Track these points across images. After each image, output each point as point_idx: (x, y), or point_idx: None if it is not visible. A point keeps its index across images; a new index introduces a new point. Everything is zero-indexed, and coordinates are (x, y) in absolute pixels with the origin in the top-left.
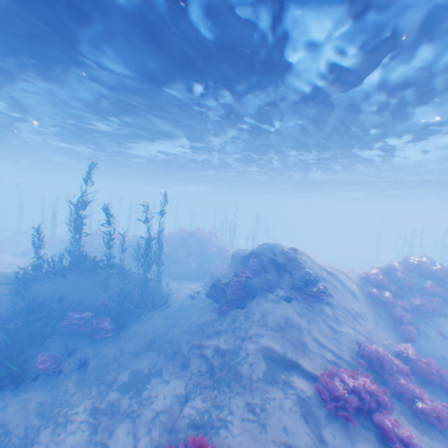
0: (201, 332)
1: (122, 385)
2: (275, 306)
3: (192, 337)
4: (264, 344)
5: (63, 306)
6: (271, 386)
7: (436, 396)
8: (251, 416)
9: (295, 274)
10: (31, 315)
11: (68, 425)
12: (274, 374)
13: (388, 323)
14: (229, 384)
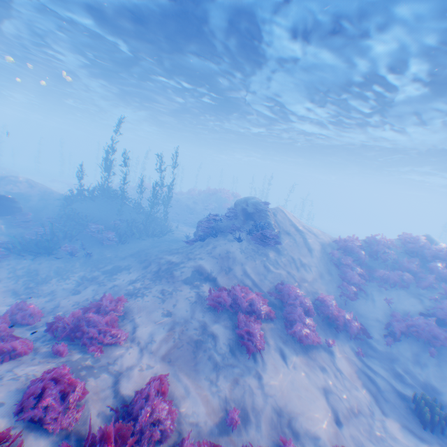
0: (169, 253)
1: (104, 269)
2: (226, 243)
3: (161, 255)
4: (199, 263)
5: (89, 221)
6: (185, 285)
7: (332, 335)
8: (161, 295)
9: (258, 224)
10: (69, 221)
11: (67, 279)
12: (193, 280)
13: (334, 281)
14: (161, 279)
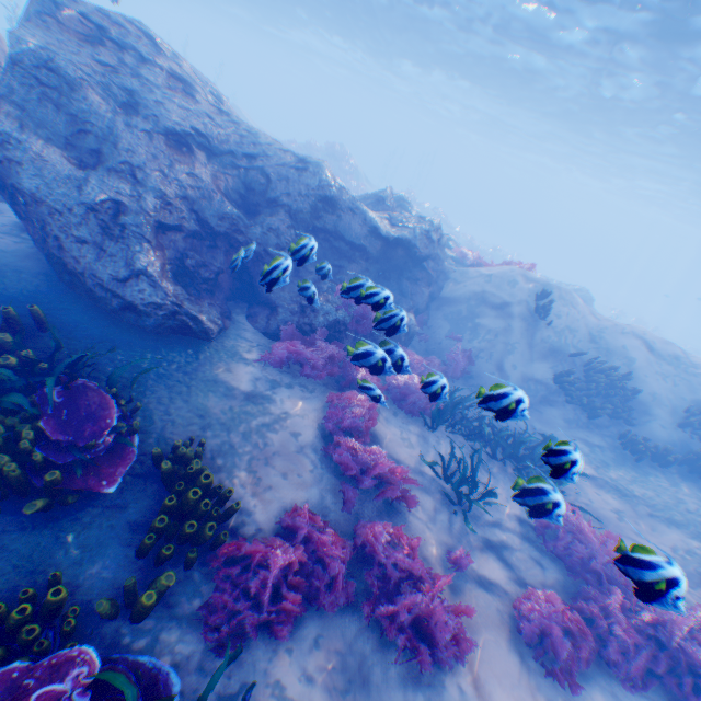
0: None
1: None
2: None
3: None
4: None
5: None
6: None
7: None
8: None
9: None
10: None
11: None
12: None
13: None
14: None
